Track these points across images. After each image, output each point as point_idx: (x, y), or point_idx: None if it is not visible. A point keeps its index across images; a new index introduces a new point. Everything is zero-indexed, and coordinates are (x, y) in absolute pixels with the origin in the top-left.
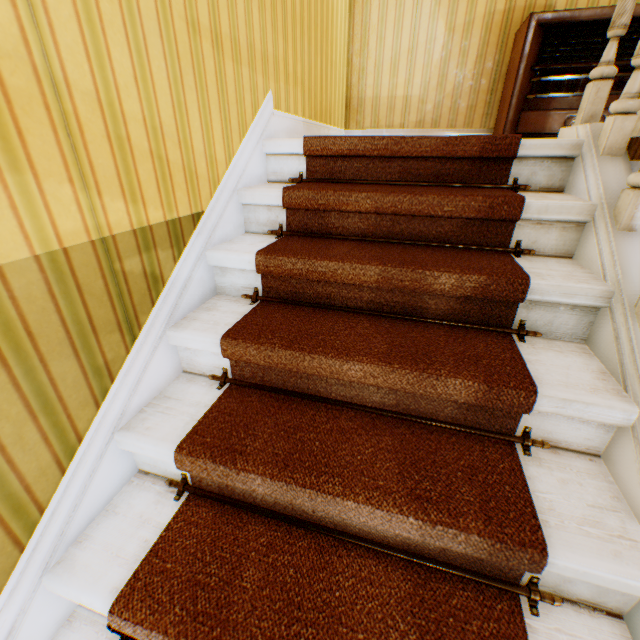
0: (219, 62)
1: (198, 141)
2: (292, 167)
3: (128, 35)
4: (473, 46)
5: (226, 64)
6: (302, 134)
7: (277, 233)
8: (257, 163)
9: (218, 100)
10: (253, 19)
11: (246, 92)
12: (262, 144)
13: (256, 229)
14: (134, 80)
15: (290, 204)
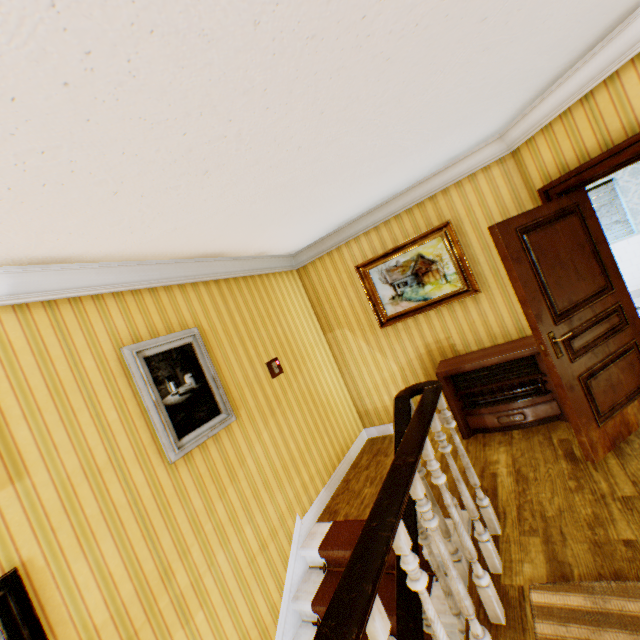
0: (266, 552)
1: (264, 608)
2: (319, 558)
3: (229, 610)
4: (418, 371)
5: (270, 547)
6: (327, 496)
7: (317, 624)
8: (299, 566)
9: (269, 571)
10: (279, 501)
11: (283, 540)
12: (300, 551)
13: (307, 618)
14: (233, 625)
15: (317, 612)
